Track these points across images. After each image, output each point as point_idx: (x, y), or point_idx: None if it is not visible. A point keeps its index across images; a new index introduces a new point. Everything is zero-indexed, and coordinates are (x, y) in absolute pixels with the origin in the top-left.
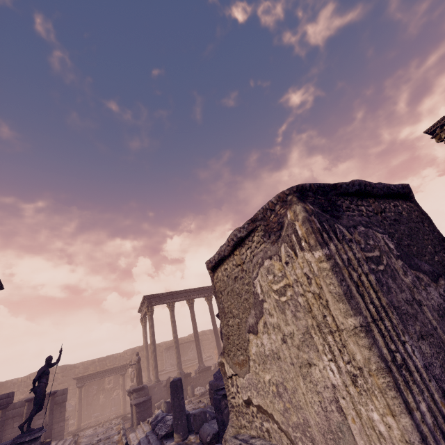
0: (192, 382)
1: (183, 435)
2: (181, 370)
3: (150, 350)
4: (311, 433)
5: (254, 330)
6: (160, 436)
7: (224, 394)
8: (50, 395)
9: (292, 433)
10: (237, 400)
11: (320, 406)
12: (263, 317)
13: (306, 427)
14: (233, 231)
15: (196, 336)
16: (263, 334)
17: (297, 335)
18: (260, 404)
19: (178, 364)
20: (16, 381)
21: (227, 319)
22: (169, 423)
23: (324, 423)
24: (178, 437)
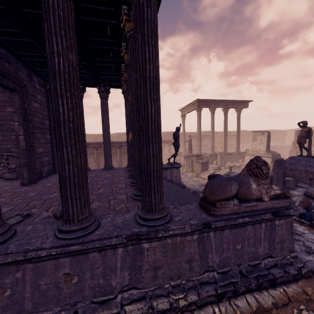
0: None
1: (281, 188)
2: (214, 151)
3: None
4: None
5: None
6: None
7: None
8: None
9: None
10: None
11: None
12: None
13: None
14: None
15: (226, 133)
16: None
17: None
18: None
19: (212, 147)
20: None
21: None
22: None
23: None
24: (278, 188)
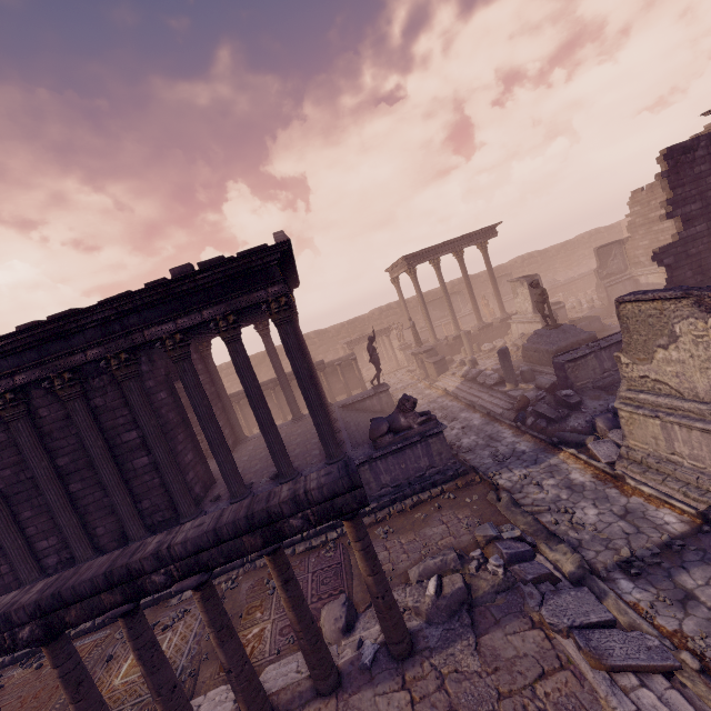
0: (473, 339)
1: (515, 384)
2: (459, 329)
3: (399, 308)
4: (697, 391)
5: (664, 347)
6: (489, 385)
7: (568, 360)
8: (353, 360)
9: (681, 390)
10: (630, 374)
11: (708, 383)
12: (676, 343)
13: (694, 389)
14: (663, 294)
15: (471, 294)
16: (672, 351)
17: (704, 357)
18: (657, 378)
19: (455, 324)
20: (281, 348)
21: (631, 334)
22: (495, 377)
23: (707, 388)
24: (511, 386)
